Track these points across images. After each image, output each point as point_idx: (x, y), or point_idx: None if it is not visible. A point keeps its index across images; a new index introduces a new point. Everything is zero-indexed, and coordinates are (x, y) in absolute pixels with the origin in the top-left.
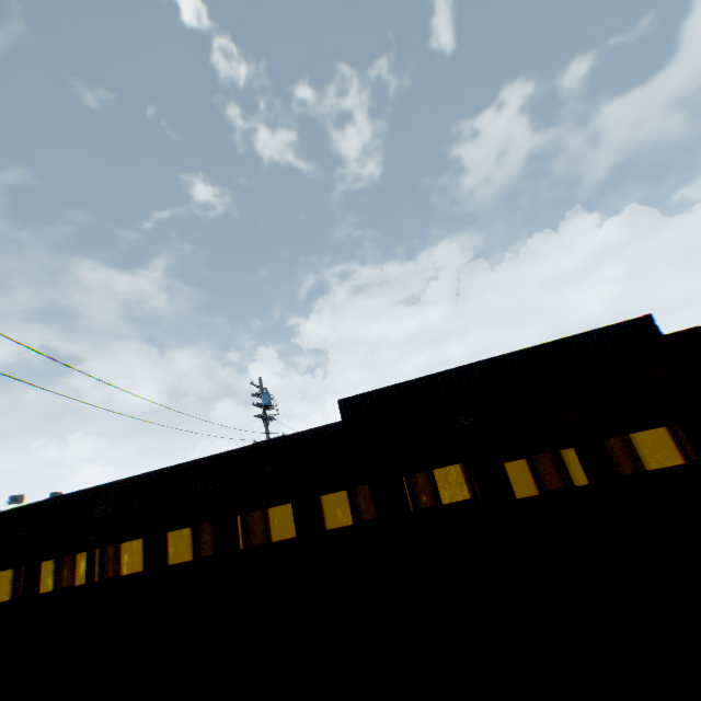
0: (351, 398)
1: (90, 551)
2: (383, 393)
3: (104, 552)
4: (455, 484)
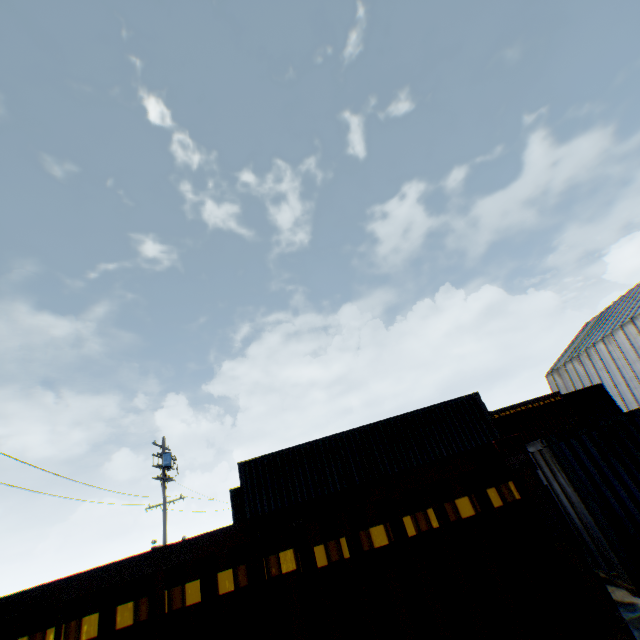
0: (250, 460)
1: (58, 625)
2: (280, 456)
3: (69, 624)
4: (289, 560)
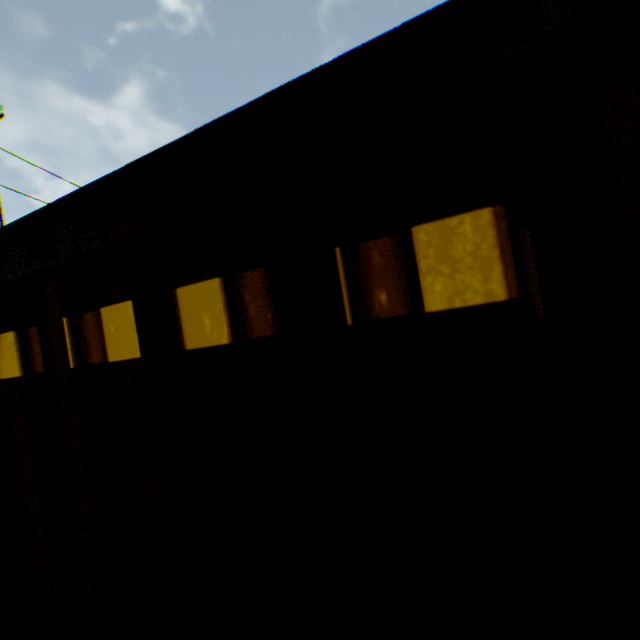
0: None
1: None
2: None
3: None
4: (467, 263)
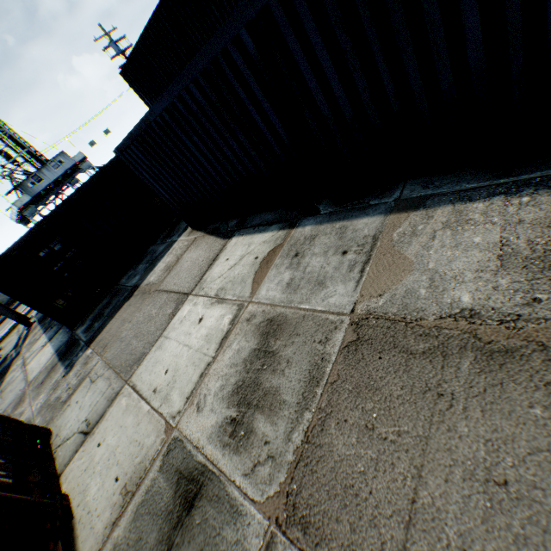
0: (123, 70)
1: None
2: (134, 60)
3: None
4: None
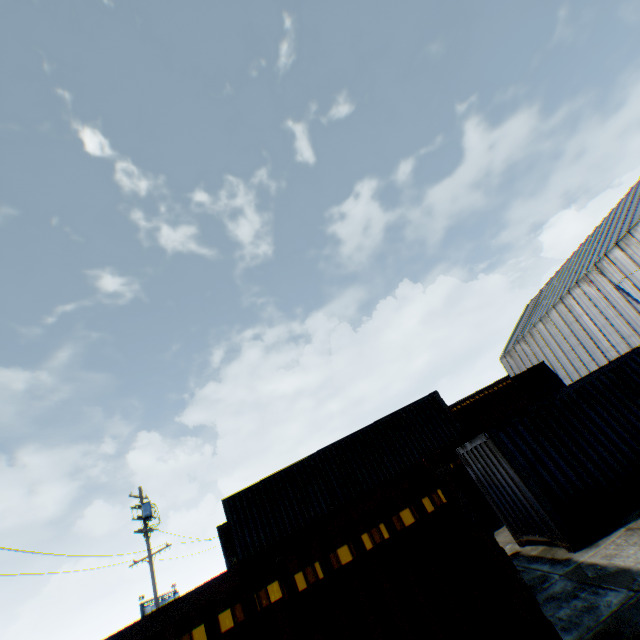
0: (233, 495)
1: None
2: (262, 485)
3: None
4: (276, 590)
